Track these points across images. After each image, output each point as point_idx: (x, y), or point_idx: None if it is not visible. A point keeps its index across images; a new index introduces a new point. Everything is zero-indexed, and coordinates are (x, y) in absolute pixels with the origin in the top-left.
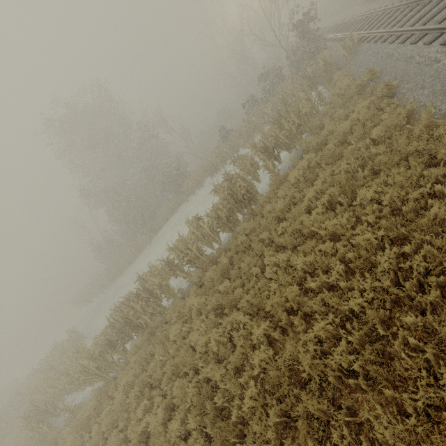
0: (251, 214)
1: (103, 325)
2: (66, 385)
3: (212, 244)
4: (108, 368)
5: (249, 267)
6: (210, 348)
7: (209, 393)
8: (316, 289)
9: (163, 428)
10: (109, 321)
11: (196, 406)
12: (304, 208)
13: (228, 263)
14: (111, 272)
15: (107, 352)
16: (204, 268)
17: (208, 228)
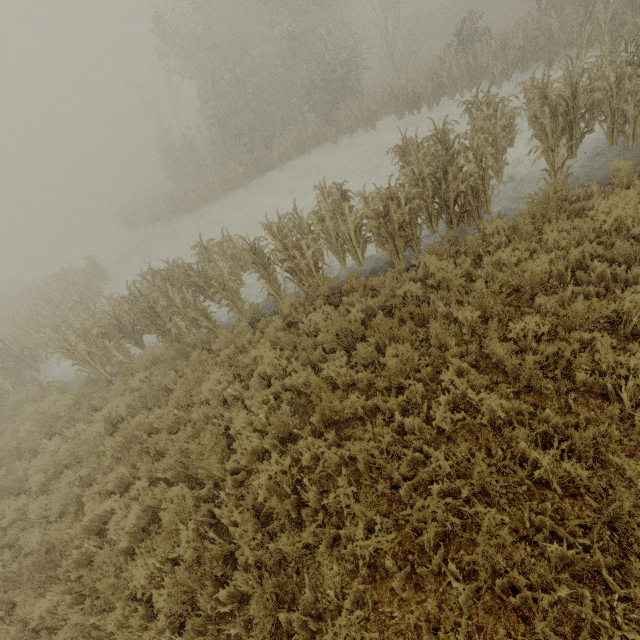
0: (453, 243)
1: (135, 278)
2: (51, 343)
3: (344, 257)
4: (106, 361)
5: (400, 366)
6: (253, 486)
7: (215, 570)
8: (552, 559)
9: (129, 540)
10: (130, 291)
11: (181, 587)
12: (604, 313)
13: (360, 320)
14: (173, 202)
15: (112, 338)
16: (311, 296)
17: (353, 226)
